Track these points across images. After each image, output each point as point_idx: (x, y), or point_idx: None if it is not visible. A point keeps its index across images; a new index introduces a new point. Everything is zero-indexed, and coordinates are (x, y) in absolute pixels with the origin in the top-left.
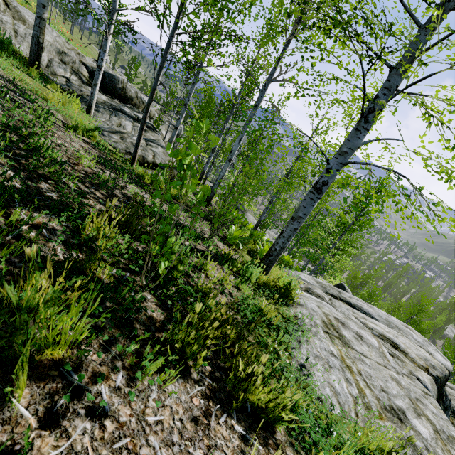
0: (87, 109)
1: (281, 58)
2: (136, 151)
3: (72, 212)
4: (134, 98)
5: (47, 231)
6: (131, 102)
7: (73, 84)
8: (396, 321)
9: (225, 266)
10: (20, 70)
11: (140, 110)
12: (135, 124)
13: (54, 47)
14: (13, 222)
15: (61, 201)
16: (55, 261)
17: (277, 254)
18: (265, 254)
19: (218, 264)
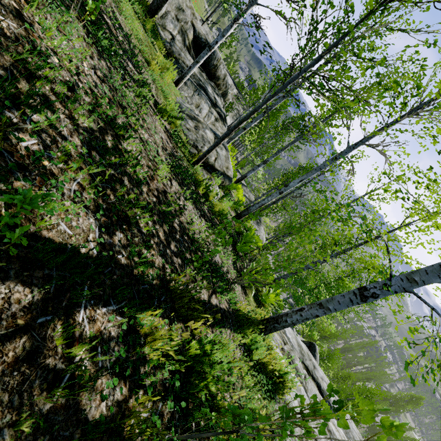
0: (178, 80)
1: (387, 128)
2: (205, 155)
3: (133, 287)
4: (221, 79)
5: (101, 348)
6: (217, 81)
7: (175, 45)
8: (355, 431)
9: (238, 335)
10: (139, 21)
11: (220, 92)
12: (211, 110)
13: (176, 1)
14: (71, 354)
15: (127, 266)
16: (95, 425)
17: (285, 325)
18: (273, 317)
19: (233, 332)
